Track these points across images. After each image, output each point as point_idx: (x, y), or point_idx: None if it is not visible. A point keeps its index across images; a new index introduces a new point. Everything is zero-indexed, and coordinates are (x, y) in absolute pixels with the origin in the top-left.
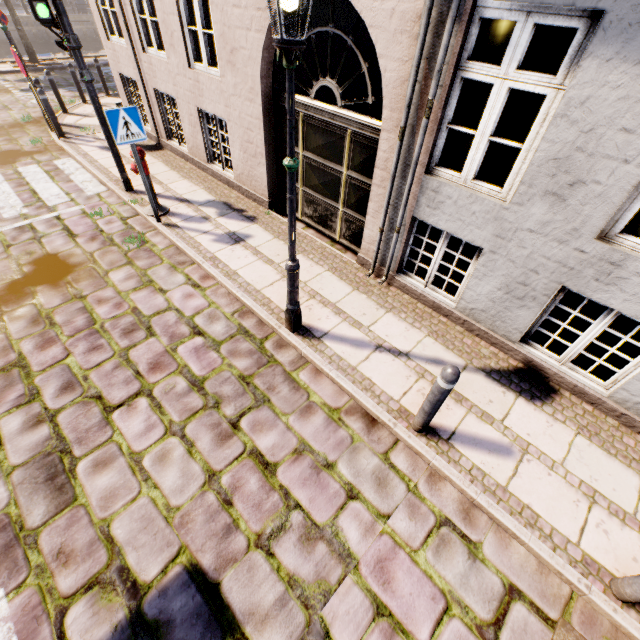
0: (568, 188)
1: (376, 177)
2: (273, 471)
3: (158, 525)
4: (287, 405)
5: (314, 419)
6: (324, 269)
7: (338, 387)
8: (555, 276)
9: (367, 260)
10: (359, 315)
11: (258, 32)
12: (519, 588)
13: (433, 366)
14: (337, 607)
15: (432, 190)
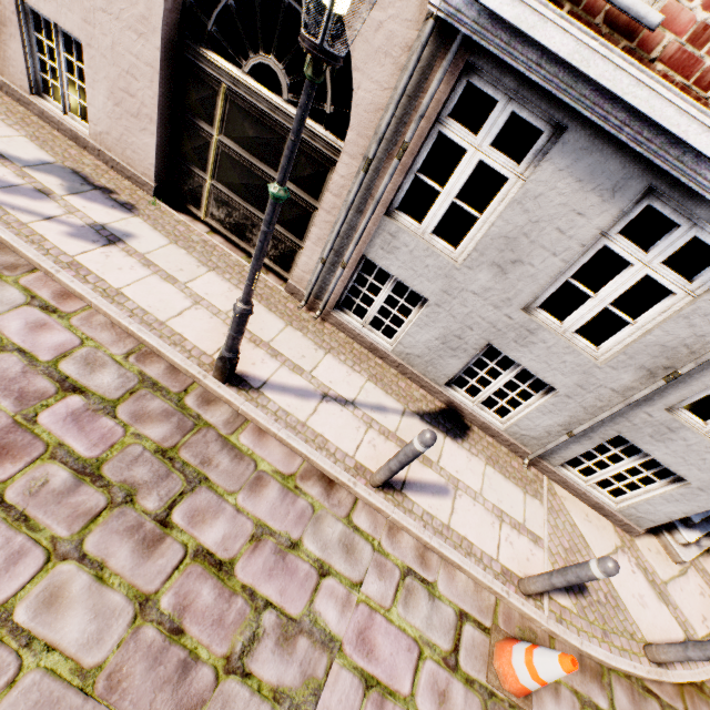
0: (511, 264)
1: (327, 201)
2: (230, 571)
3: (69, 705)
4: (232, 481)
5: (268, 493)
6: None
7: (288, 448)
8: (486, 334)
9: (300, 290)
10: (298, 358)
11: None
12: (466, 611)
13: (378, 414)
14: (329, 700)
15: (390, 233)
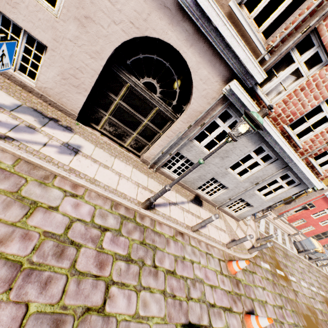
0: (225, 157)
1: (169, 134)
2: (175, 273)
3: None
4: (162, 244)
5: (171, 244)
6: (132, 167)
7: (168, 227)
8: (213, 175)
9: (148, 161)
10: (157, 190)
11: (124, 32)
12: (219, 258)
13: (183, 205)
14: (207, 295)
15: (190, 146)
